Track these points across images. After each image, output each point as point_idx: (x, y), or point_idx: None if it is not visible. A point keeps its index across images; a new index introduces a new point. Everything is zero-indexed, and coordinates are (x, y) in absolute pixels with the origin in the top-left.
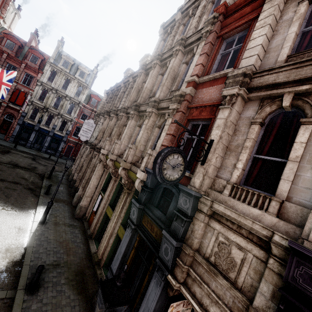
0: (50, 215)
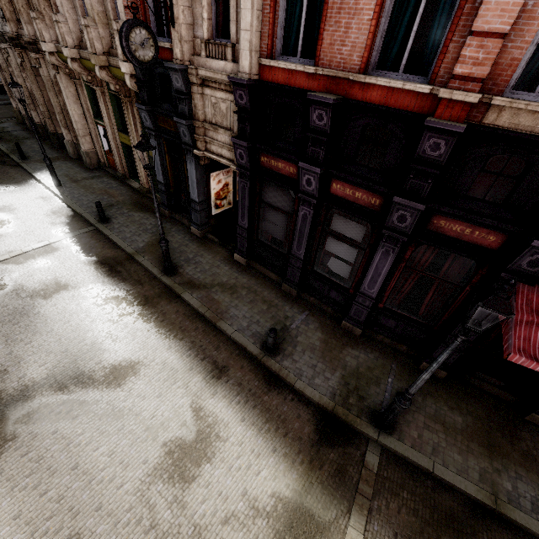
0: (60, 177)
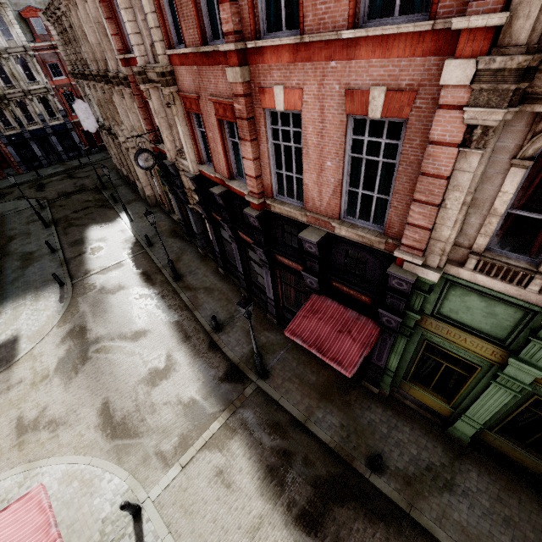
0: (133, 215)
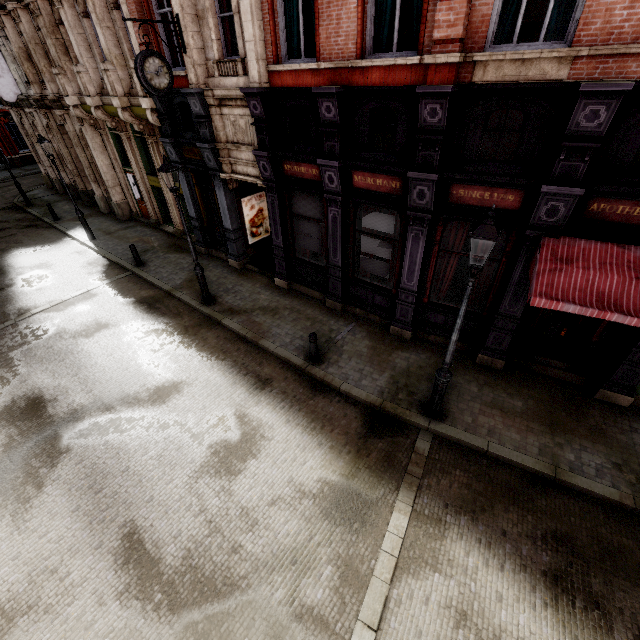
0: (93, 232)
